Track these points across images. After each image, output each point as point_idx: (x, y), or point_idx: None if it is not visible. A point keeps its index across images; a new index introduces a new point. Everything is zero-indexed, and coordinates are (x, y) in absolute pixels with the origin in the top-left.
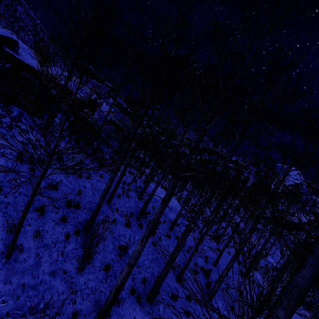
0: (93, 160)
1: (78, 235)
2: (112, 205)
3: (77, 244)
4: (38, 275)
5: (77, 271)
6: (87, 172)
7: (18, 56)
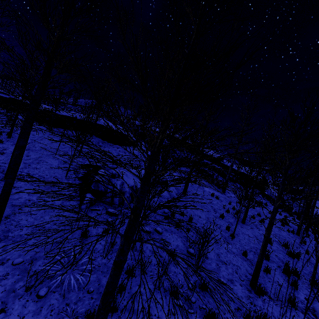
0: (283, 210)
1: (293, 233)
2: (310, 234)
3: (294, 236)
4: (282, 235)
5: (300, 244)
6: (282, 214)
7: (225, 163)
